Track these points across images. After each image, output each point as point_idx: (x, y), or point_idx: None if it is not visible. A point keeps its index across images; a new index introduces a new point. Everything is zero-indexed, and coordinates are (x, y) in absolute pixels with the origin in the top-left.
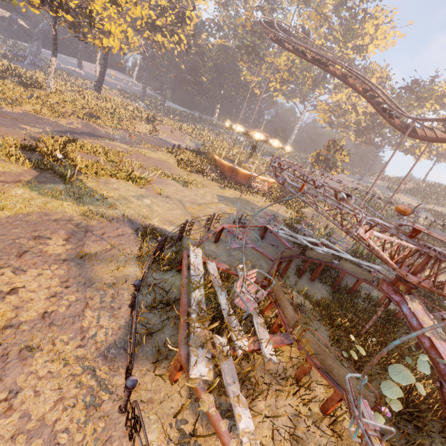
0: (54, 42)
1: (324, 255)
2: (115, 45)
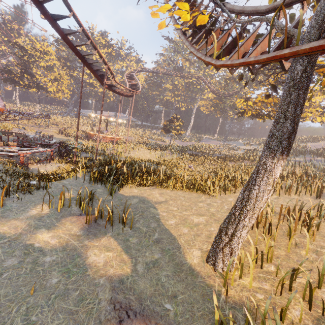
0: (38, 99)
1: (22, 135)
2: (60, 95)
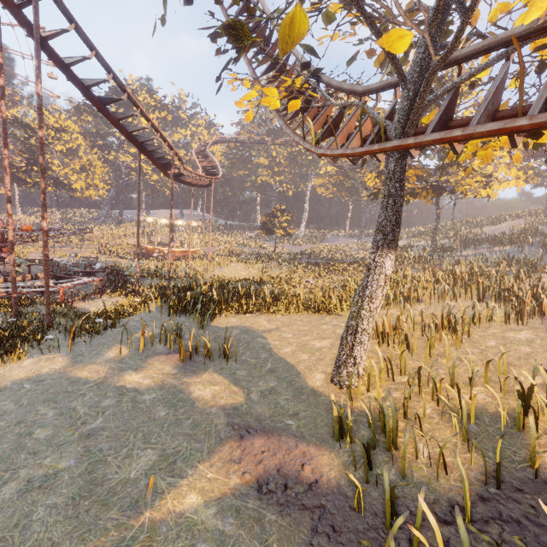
0: (57, 203)
1: (50, 261)
2: (92, 193)
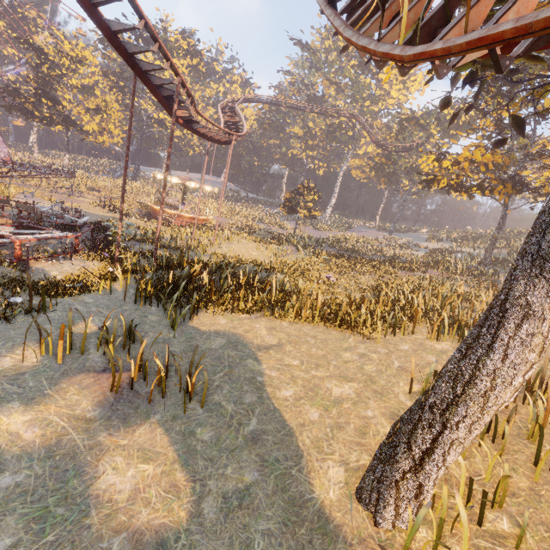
0: (67, 145)
1: (27, 206)
2: (106, 139)
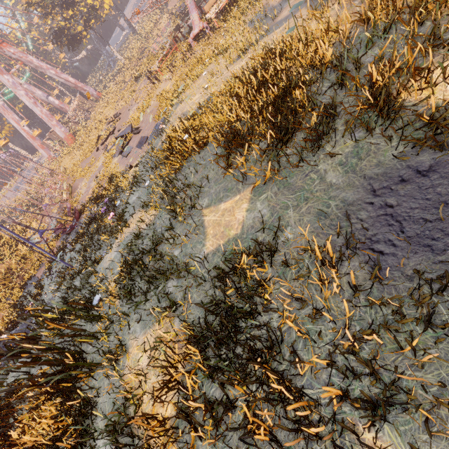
0: (103, 39)
1: None
2: (109, 1)
